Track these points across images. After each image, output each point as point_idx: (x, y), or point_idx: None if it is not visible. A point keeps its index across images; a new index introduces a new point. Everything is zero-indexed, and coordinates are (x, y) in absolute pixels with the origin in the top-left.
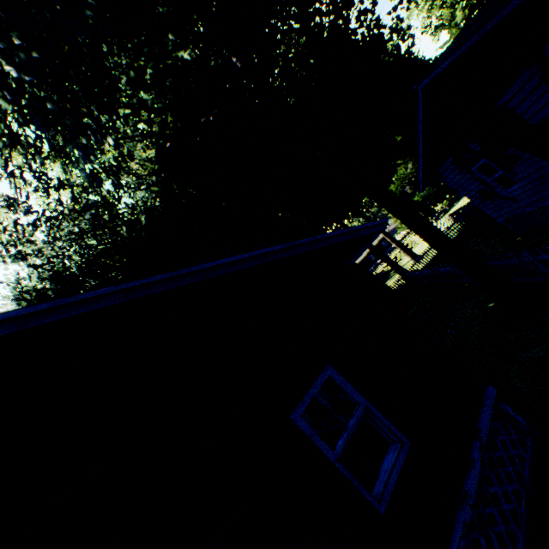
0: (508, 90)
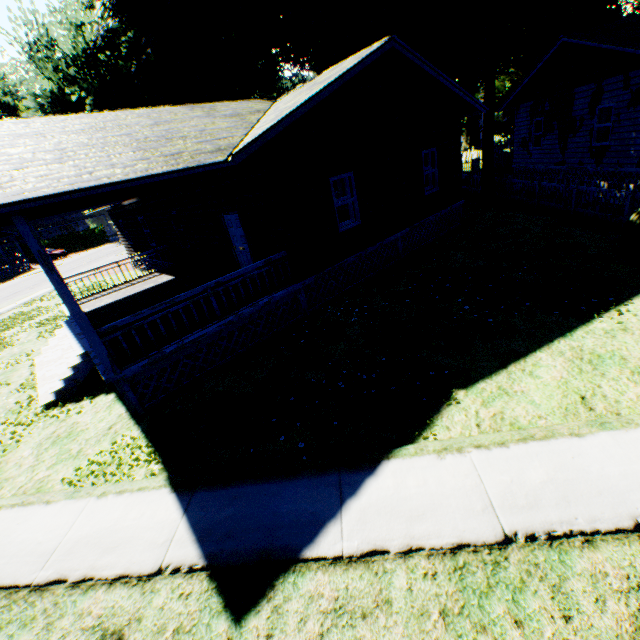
0: (582, 86)
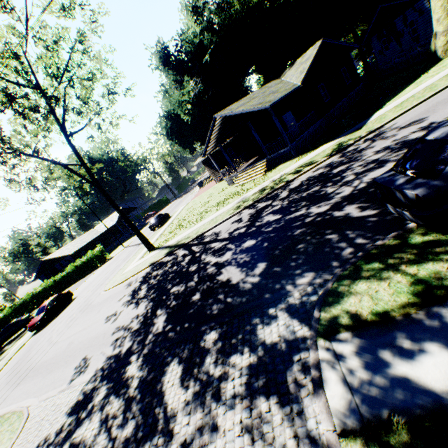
0: (397, 18)
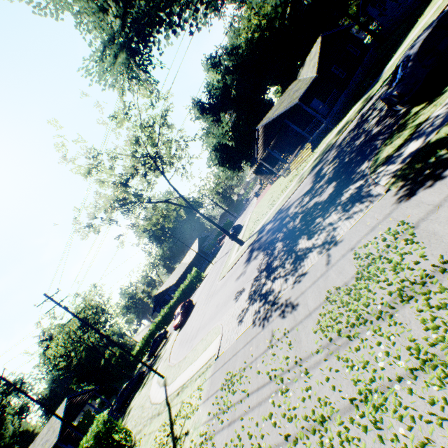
0: None
